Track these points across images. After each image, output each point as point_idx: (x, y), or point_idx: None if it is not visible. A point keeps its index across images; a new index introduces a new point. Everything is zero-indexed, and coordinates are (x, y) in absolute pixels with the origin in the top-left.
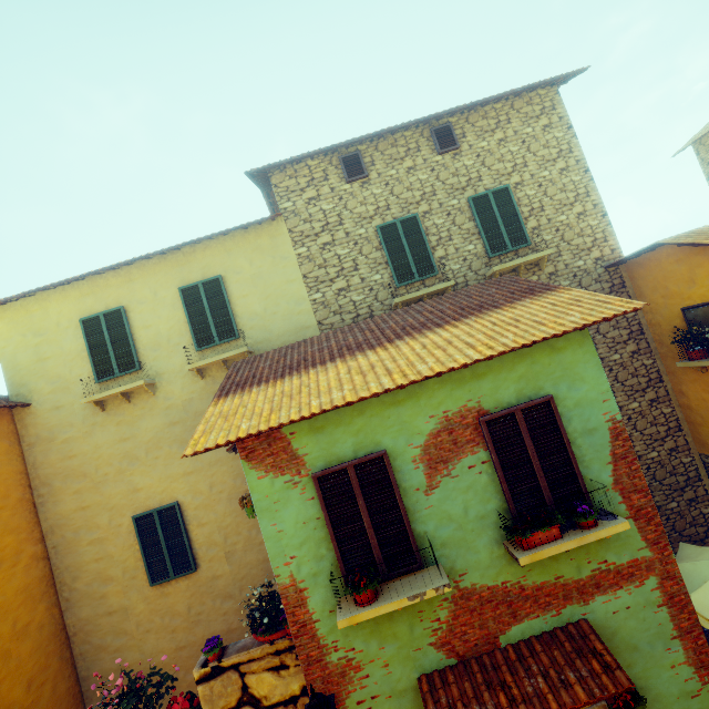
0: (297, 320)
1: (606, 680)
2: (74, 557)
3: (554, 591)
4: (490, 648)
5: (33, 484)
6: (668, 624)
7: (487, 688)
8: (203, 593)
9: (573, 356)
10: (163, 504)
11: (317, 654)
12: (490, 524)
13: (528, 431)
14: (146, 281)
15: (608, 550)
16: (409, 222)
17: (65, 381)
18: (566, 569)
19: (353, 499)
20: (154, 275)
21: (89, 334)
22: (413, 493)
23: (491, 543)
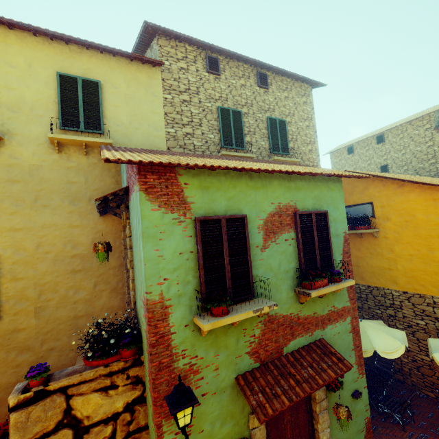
0: (153, 140)
1: (341, 365)
2: None
3: (312, 321)
4: (278, 355)
5: None
6: (351, 342)
7: (282, 377)
8: None
9: (336, 195)
10: None
11: (168, 361)
12: (290, 276)
13: (316, 226)
14: (23, 51)
15: (336, 300)
16: (236, 113)
17: None
18: (318, 309)
19: (220, 242)
20: (34, 50)
21: None
22: (255, 248)
23: (288, 288)
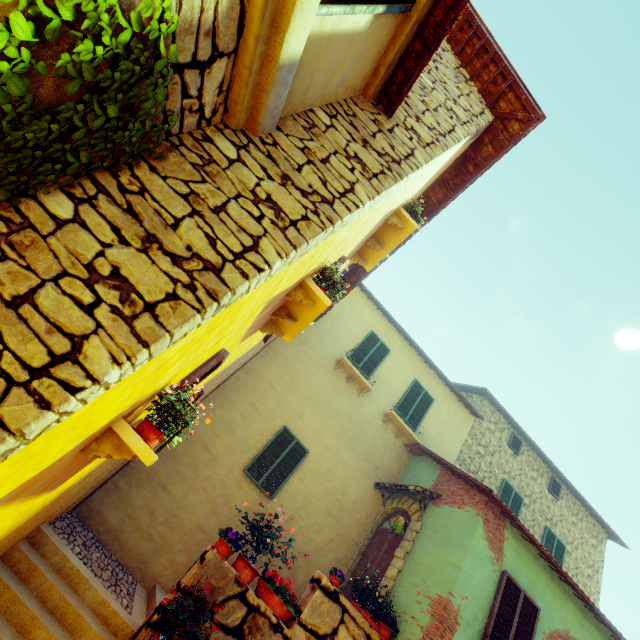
0: None
1: None
2: (237, 397)
3: None
4: None
5: (272, 344)
6: None
7: None
8: (255, 517)
9: None
10: (301, 442)
11: None
12: None
13: None
14: (407, 357)
15: None
16: (518, 497)
17: (337, 336)
18: None
19: (512, 611)
20: (412, 360)
21: (369, 338)
22: None
23: None
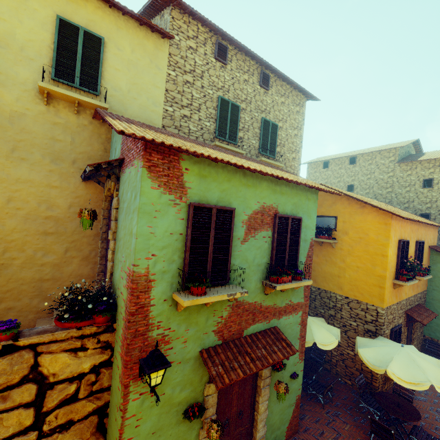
0: (149, 114)
1: (289, 350)
2: None
3: (271, 310)
4: (238, 336)
5: None
6: (299, 332)
7: (239, 355)
8: None
9: (311, 205)
10: None
11: (144, 329)
12: (260, 270)
13: (290, 229)
14: None
15: (293, 295)
16: (235, 107)
17: None
18: (278, 301)
19: (208, 229)
20: None
21: None
22: (236, 240)
23: (258, 280)
